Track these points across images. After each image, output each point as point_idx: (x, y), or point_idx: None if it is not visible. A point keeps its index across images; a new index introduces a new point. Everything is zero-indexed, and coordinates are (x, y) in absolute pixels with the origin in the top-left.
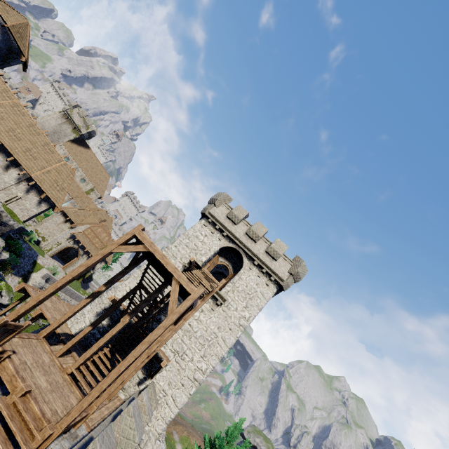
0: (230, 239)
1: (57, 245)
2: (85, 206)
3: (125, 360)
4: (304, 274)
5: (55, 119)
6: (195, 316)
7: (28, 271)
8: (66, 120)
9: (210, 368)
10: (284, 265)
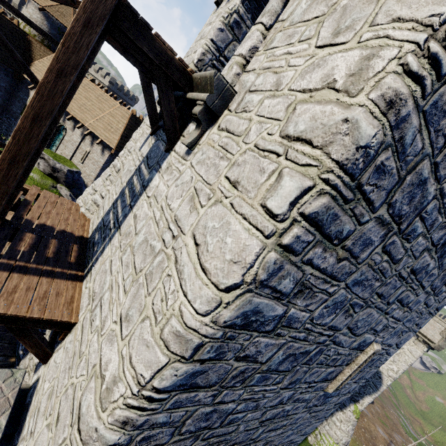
0: None
1: None
2: None
3: None
4: None
5: None
6: (151, 189)
7: None
8: None
9: (124, 383)
10: None
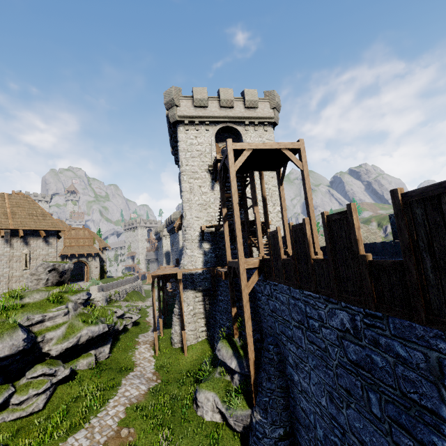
0: (214, 123)
1: None
2: None
3: (309, 205)
4: (280, 101)
5: None
6: (247, 191)
7: None
8: None
9: None
10: (264, 106)
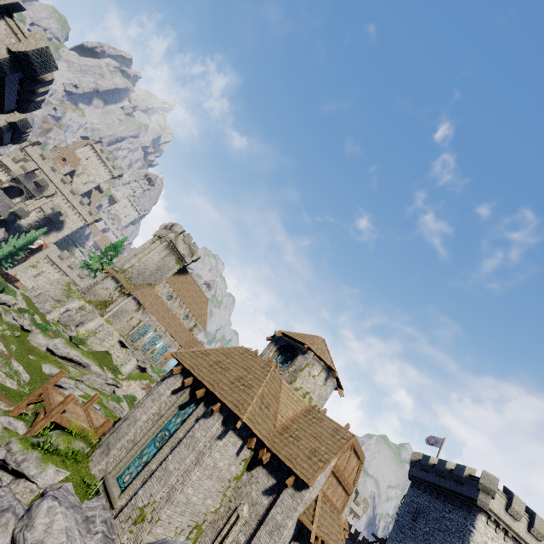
0: (512, 537)
1: None
2: None
3: None
4: None
5: (157, 253)
6: None
7: None
8: (170, 250)
9: None
10: None
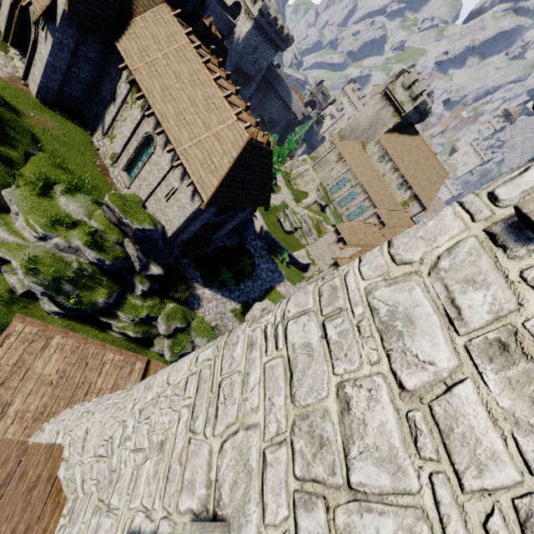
0: None
1: (318, 272)
2: (392, 223)
3: None
4: None
5: (372, 107)
6: None
7: (254, 299)
8: (387, 101)
9: None
10: None
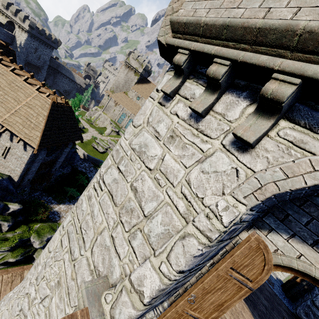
0: None
1: None
2: None
3: None
4: None
5: (122, 72)
6: None
7: None
8: (129, 68)
9: None
10: None
